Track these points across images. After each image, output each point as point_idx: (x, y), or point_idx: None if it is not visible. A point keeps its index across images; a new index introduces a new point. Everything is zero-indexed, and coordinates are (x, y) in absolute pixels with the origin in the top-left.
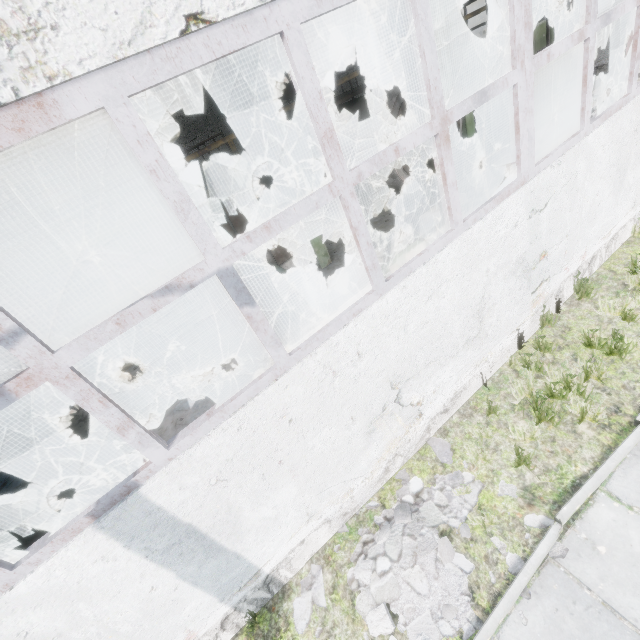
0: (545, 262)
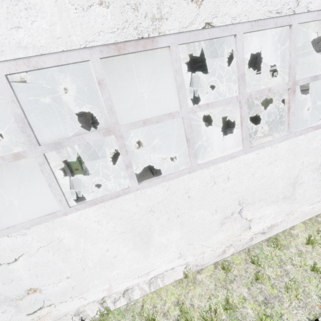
0: (40, 294)
